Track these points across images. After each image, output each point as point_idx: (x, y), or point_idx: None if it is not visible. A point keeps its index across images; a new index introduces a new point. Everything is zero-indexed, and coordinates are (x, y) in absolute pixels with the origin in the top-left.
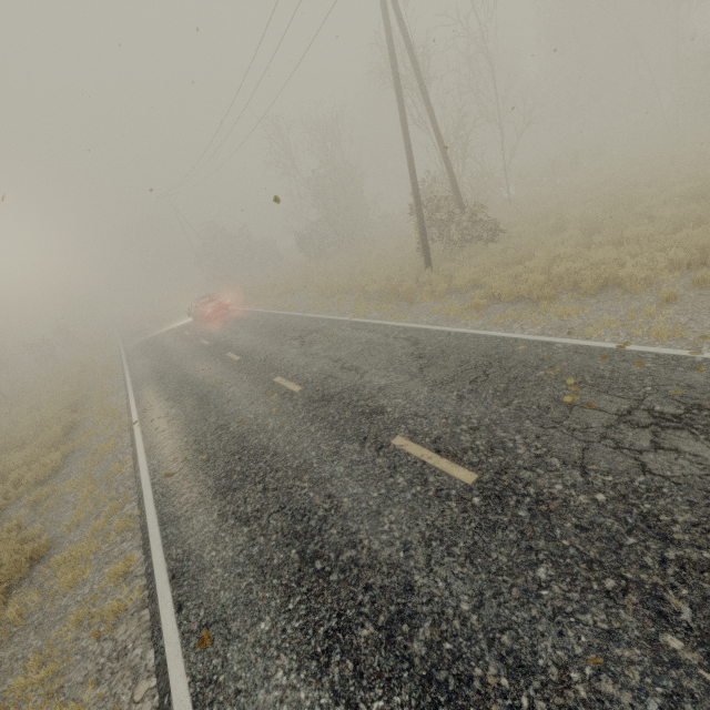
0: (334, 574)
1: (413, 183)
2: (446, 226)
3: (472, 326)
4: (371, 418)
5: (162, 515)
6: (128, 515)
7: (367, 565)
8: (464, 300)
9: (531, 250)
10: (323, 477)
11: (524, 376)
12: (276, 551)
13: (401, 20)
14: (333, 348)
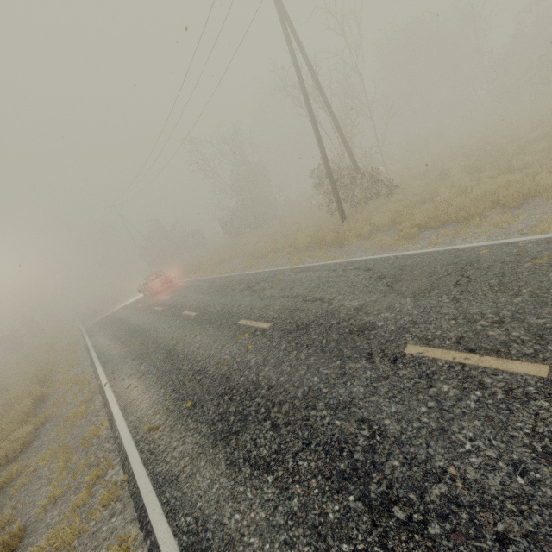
0: (432, 523)
1: (323, 155)
2: (350, 189)
3: (413, 249)
4: (364, 335)
5: (155, 476)
6: (113, 482)
7: (477, 503)
8: (390, 235)
9: (432, 191)
10: (342, 401)
11: (511, 270)
12: (326, 502)
13: (298, 40)
14: (286, 289)
